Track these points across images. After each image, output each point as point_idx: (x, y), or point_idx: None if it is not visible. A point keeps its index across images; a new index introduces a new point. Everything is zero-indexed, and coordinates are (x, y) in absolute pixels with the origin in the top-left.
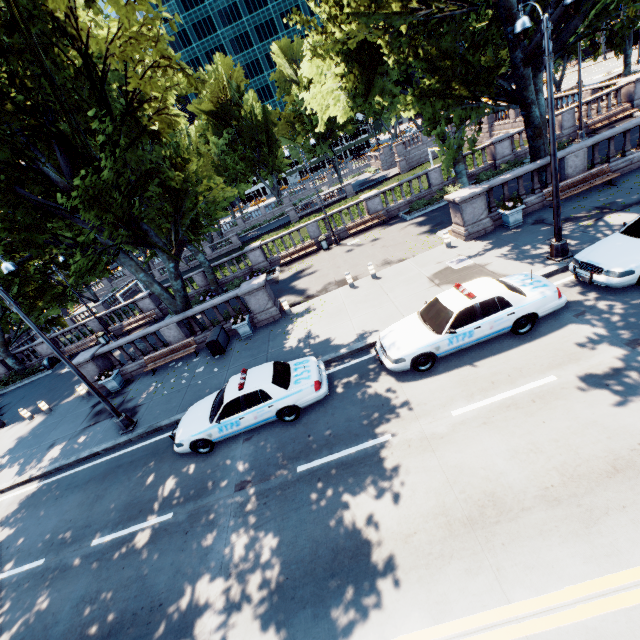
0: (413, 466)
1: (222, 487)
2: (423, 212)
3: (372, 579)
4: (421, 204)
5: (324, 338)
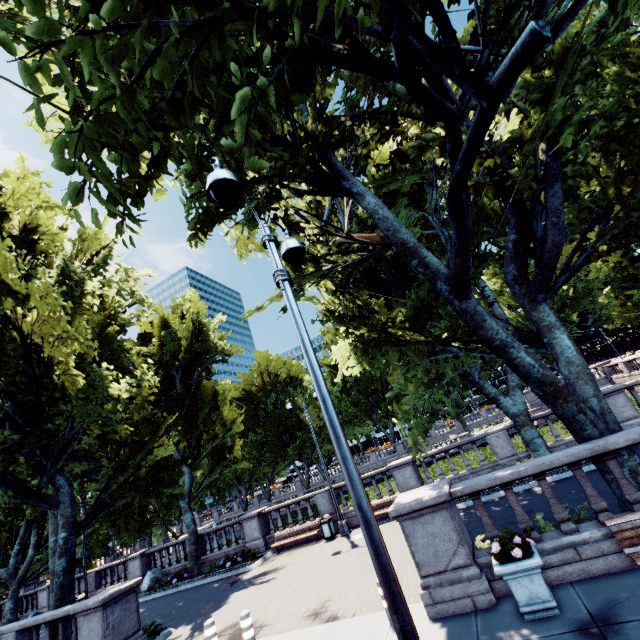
0: None
1: None
2: (468, 502)
3: None
4: None
5: None
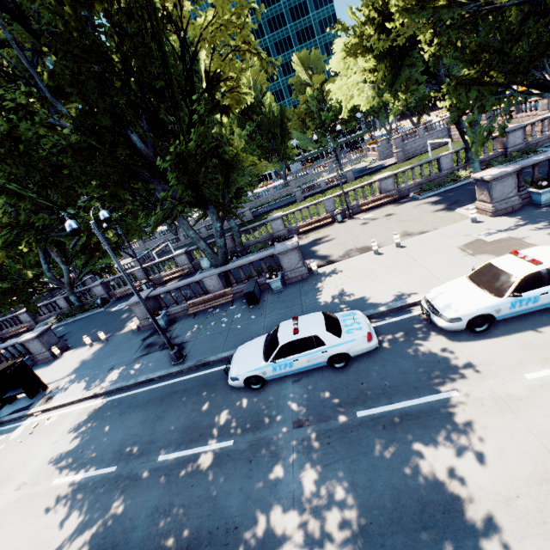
0: (493, 425)
1: (279, 422)
2: (435, 192)
3: (476, 540)
4: (432, 186)
5: (358, 296)
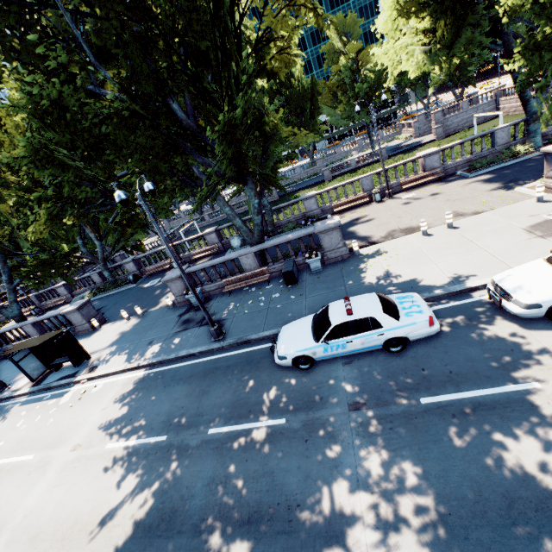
0: None
1: (333, 404)
2: (487, 170)
3: None
4: (483, 163)
5: (408, 278)
